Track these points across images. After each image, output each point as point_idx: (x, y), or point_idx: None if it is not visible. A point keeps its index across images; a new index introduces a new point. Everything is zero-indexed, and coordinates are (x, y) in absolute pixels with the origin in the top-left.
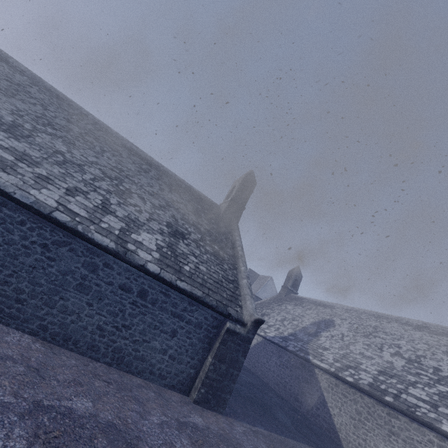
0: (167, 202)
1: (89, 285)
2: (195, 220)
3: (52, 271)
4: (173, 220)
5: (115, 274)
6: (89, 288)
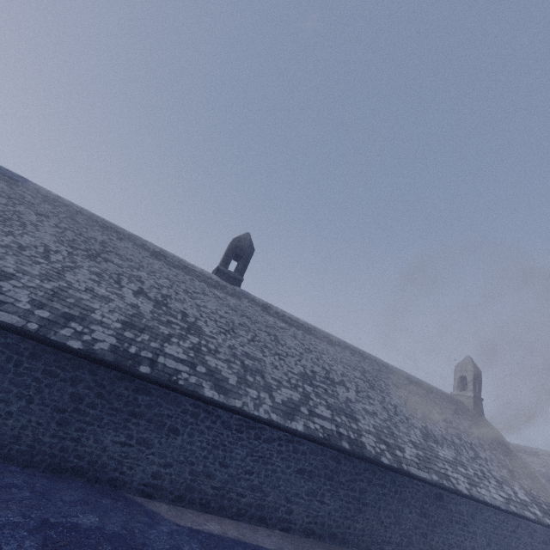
0: (473, 435)
1: (534, 548)
2: (489, 441)
3: (521, 547)
4: (493, 455)
5: (538, 534)
6: (534, 549)
